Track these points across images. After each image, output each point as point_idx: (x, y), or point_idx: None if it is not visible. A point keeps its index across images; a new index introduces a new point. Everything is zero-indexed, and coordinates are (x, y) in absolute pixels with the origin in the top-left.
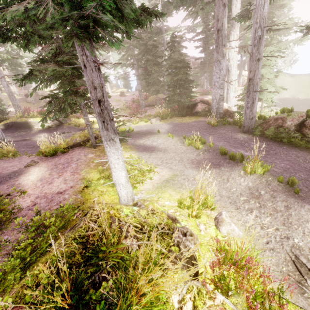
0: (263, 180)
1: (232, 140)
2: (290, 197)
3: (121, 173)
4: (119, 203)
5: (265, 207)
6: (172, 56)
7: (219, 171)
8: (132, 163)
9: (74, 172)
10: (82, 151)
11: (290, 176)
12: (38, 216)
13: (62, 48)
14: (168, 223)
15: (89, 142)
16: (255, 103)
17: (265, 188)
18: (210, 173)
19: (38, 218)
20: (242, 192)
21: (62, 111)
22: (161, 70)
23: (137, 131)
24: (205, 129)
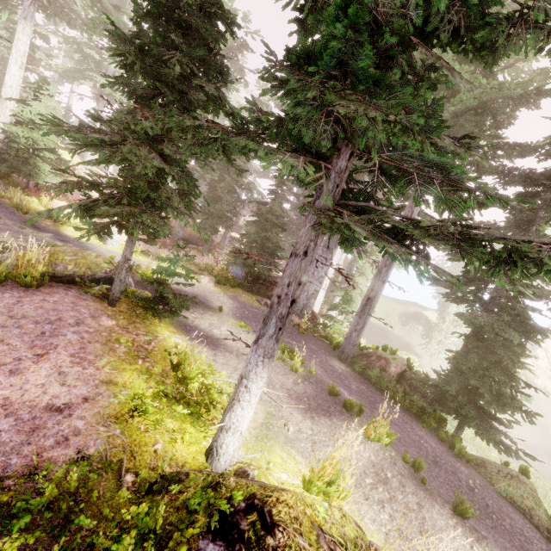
0: (387, 455)
1: (329, 368)
2: (420, 489)
3: (251, 413)
4: (208, 464)
5: (396, 501)
6: (271, 204)
7: (330, 423)
8: (201, 370)
9: (79, 356)
10: (81, 301)
11: (405, 451)
12: (52, 483)
13: (172, 133)
14: (362, 535)
15: (99, 285)
16: (364, 328)
17: (391, 468)
18: (319, 423)
19: (31, 486)
20: (366, 468)
21: (89, 212)
22: (236, 204)
23: (177, 289)
24: (289, 333)
